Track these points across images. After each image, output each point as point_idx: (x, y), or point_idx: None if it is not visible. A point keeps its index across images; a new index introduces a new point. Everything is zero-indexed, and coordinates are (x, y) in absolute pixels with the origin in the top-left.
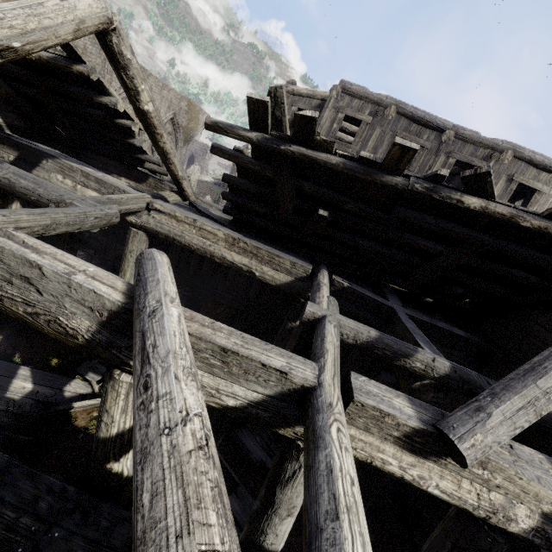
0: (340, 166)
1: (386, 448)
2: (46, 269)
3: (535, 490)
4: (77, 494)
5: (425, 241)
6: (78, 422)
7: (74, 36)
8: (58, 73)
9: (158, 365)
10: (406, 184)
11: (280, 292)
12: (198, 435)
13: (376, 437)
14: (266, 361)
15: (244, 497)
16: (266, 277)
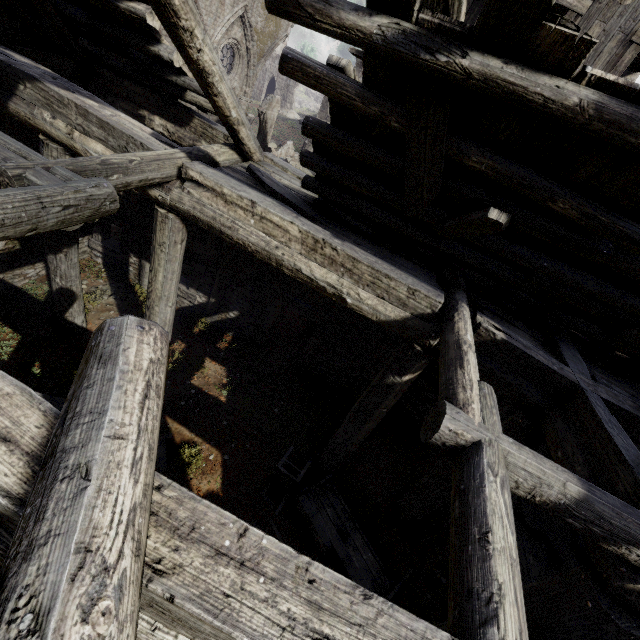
0: (586, 111)
1: None
2: None
3: None
4: None
5: None
6: None
7: None
8: None
9: None
10: None
11: None
12: None
13: None
14: None
15: None
16: (362, 307)
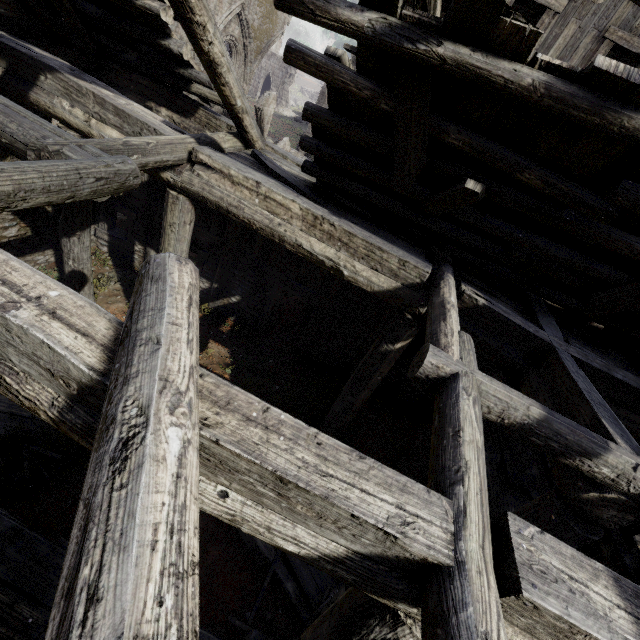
0: (538, 90)
1: None
2: None
3: None
4: None
5: None
6: None
7: None
8: None
9: None
10: None
11: None
12: None
13: None
14: (360, 508)
15: None
16: (358, 278)
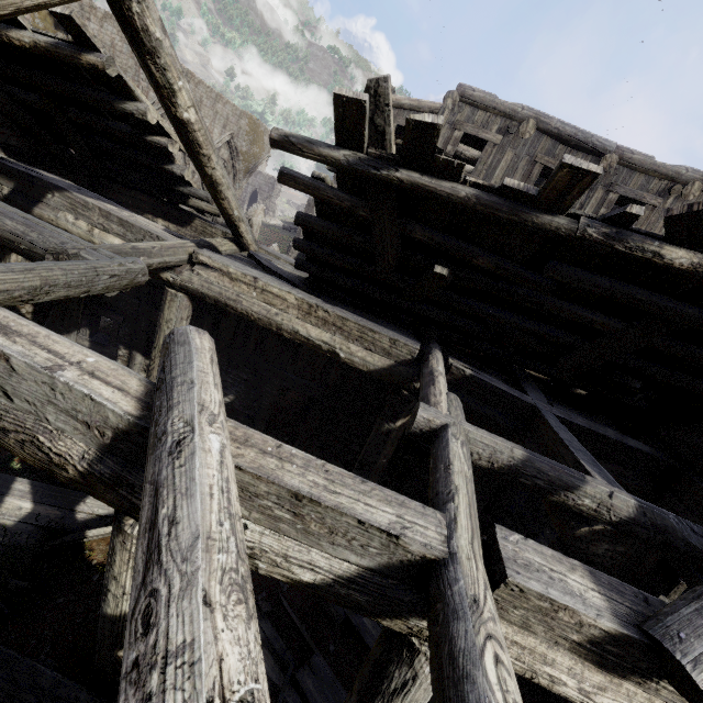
0: (471, 200)
1: (558, 657)
2: (16, 361)
3: None
4: (75, 692)
5: (589, 312)
6: (93, 556)
7: None
8: (64, 69)
9: (174, 568)
10: (573, 228)
11: (371, 377)
12: None
13: (540, 639)
14: (365, 516)
15: (321, 670)
16: (354, 359)
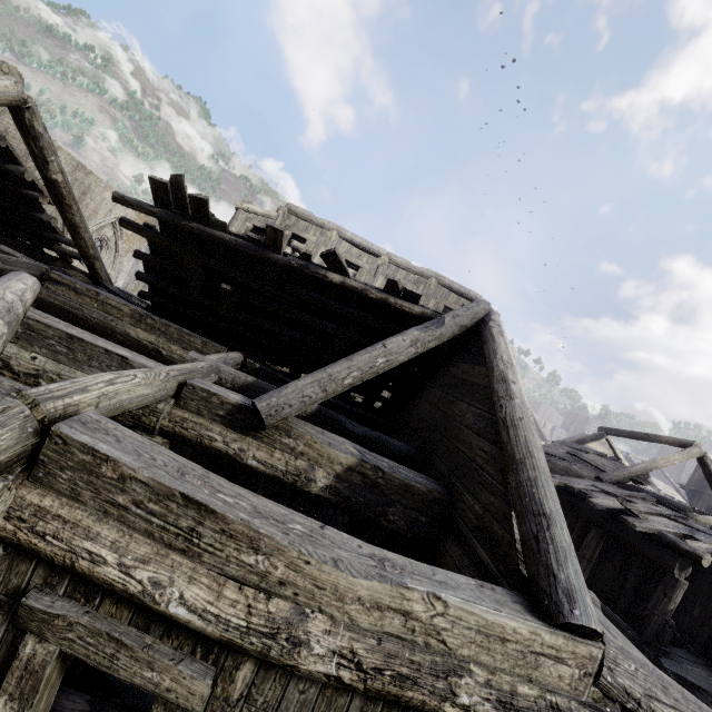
0: (233, 242)
1: (214, 427)
2: None
3: (327, 452)
4: None
5: (323, 321)
6: None
7: None
8: None
9: None
10: (286, 260)
11: None
12: (7, 299)
13: (207, 419)
14: (111, 349)
15: None
16: (174, 356)
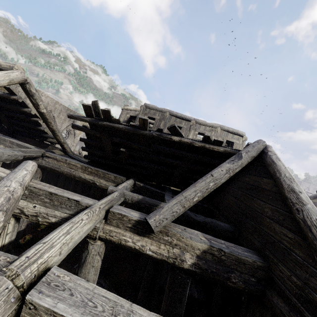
0: (123, 128)
1: (126, 233)
2: None
3: (190, 243)
4: None
5: (171, 159)
6: None
7: (8, 84)
8: (4, 100)
9: (6, 179)
10: (150, 133)
11: None
12: (10, 189)
13: (122, 229)
14: (70, 197)
15: None
16: (102, 185)
